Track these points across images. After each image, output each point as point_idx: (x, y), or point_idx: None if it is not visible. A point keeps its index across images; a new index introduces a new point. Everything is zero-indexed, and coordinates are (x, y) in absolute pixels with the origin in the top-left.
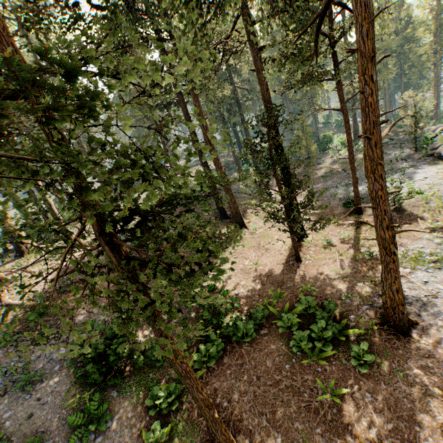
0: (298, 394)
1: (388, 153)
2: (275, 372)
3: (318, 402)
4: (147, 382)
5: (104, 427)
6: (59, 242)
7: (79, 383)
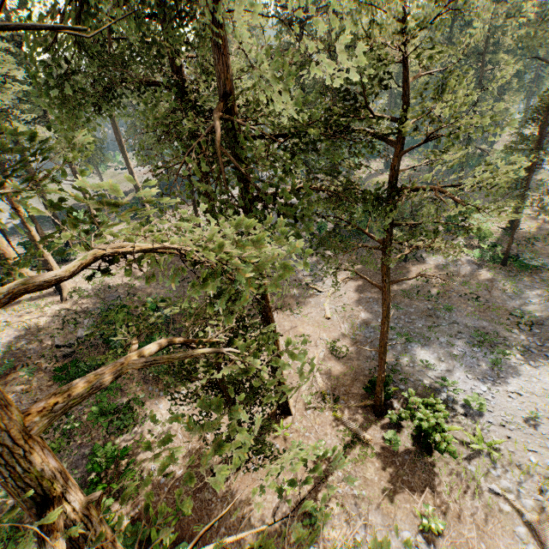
0: None
1: (524, 292)
2: None
3: None
4: None
5: None
6: None
7: None
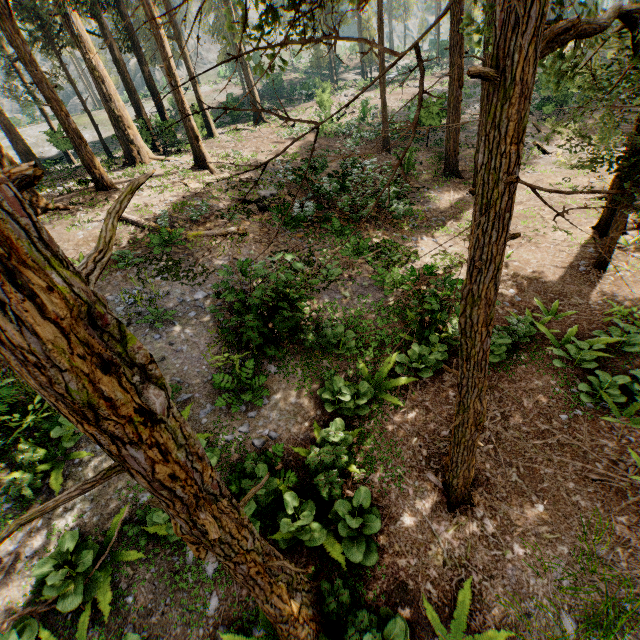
0: (583, 461)
1: None
2: (539, 418)
3: (624, 482)
4: (320, 369)
5: (260, 403)
6: (181, 158)
7: (223, 342)
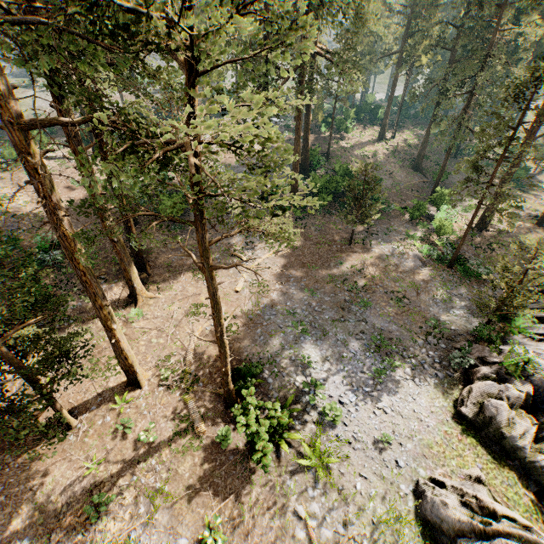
0: None
1: (454, 301)
2: None
3: None
4: None
5: None
6: None
7: None
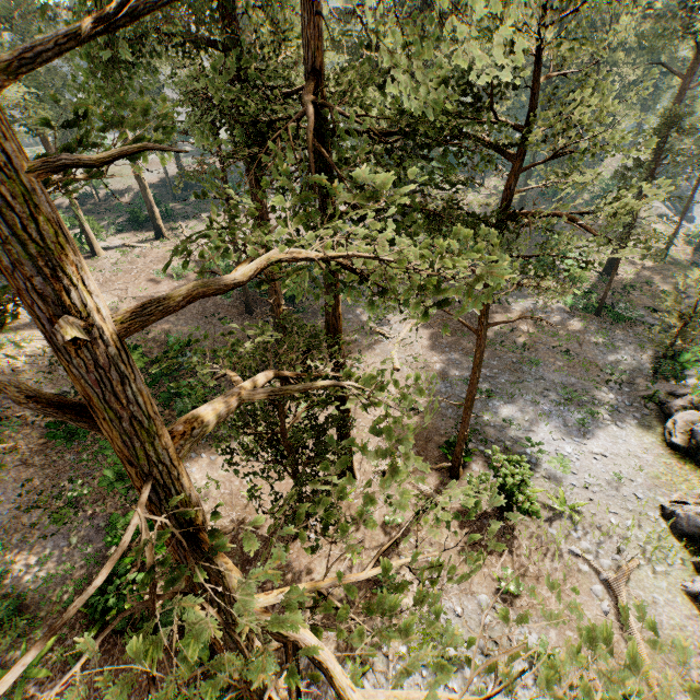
0: None
1: (617, 347)
2: None
3: None
4: None
5: None
6: None
7: None
